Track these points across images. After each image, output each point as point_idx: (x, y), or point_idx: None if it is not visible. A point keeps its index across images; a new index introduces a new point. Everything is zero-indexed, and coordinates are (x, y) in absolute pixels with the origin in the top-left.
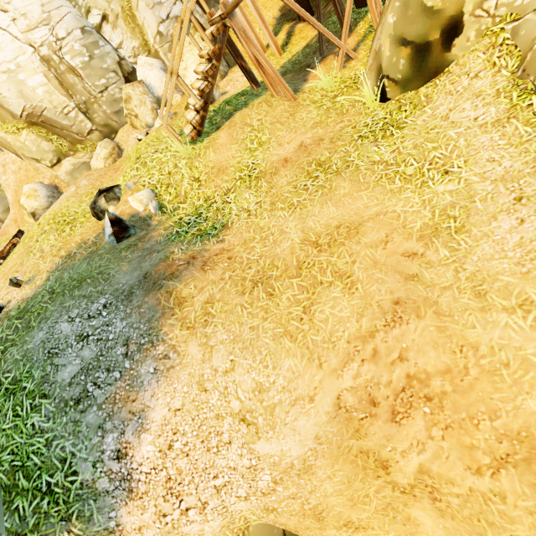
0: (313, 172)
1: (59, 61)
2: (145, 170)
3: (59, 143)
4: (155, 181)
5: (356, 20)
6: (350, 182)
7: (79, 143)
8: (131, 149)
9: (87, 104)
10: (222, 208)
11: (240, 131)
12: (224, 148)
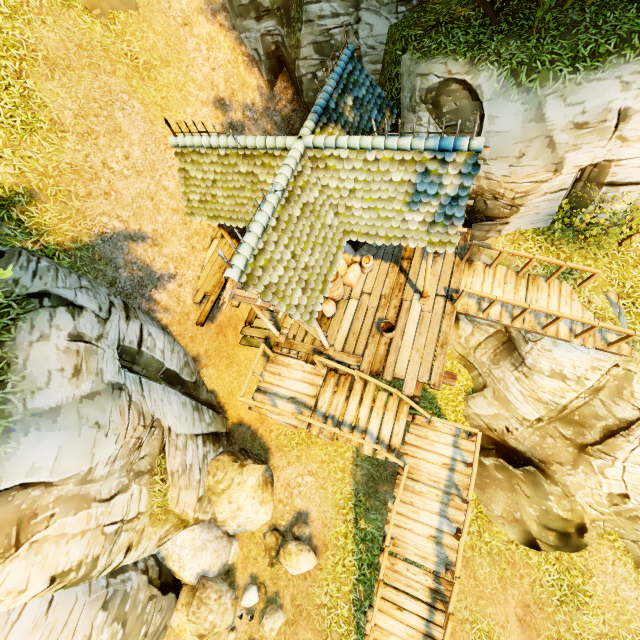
0: None
1: None
2: None
3: None
4: None
5: None
6: None
7: None
8: None
9: None
10: None
11: (465, 635)
12: None
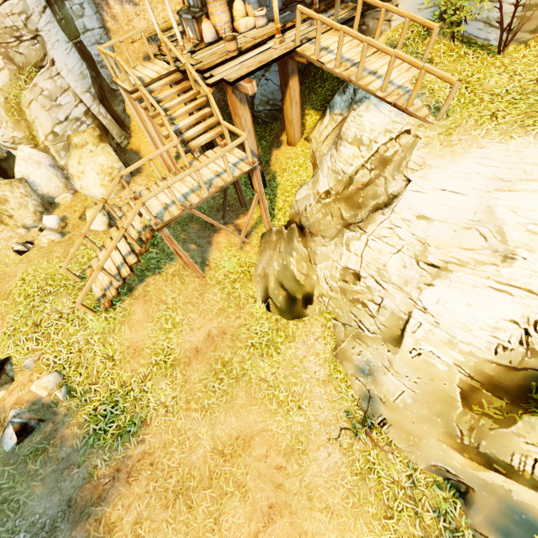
0: (219, 372)
1: None
2: (48, 344)
3: None
4: (62, 360)
5: (251, 201)
6: (246, 394)
7: None
8: None
9: None
10: (140, 397)
11: (156, 308)
12: (140, 326)
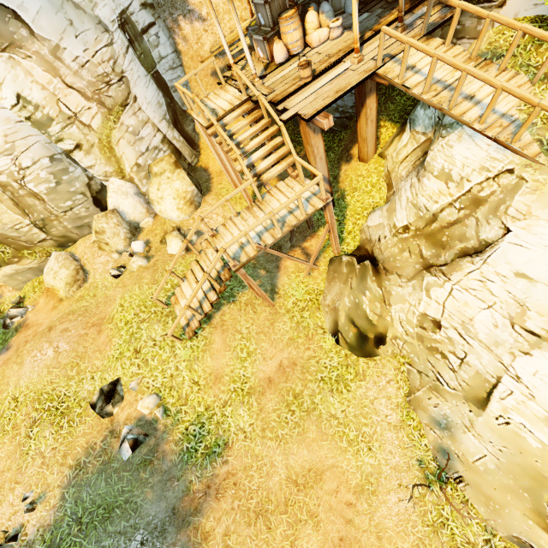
0: (291, 404)
1: (19, 187)
2: (147, 369)
3: (1, 250)
4: (159, 384)
5: (318, 221)
6: (316, 428)
7: (25, 249)
8: (99, 277)
9: (45, 220)
10: (222, 421)
11: (232, 338)
12: (219, 354)
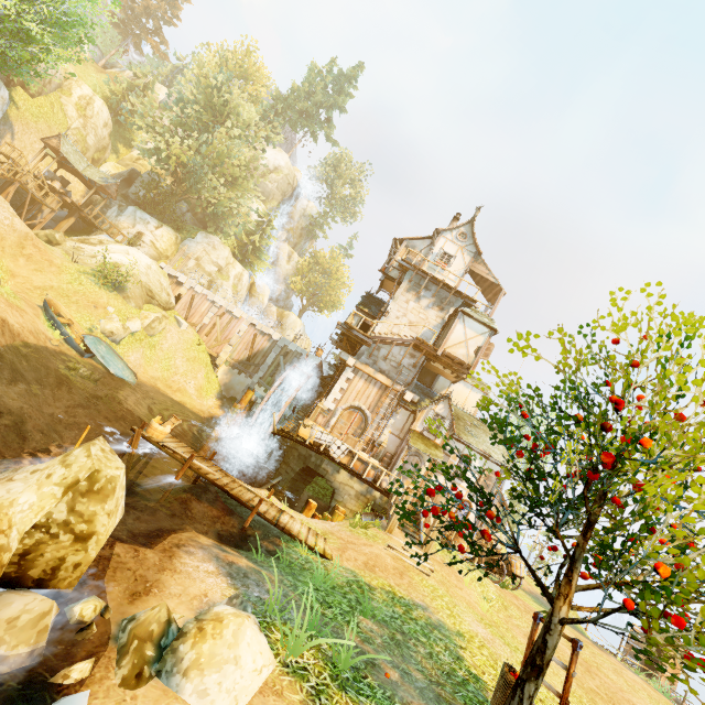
0: None
1: None
2: None
3: None
4: None
5: None
6: None
7: None
8: None
9: None
10: None
11: None
12: None
